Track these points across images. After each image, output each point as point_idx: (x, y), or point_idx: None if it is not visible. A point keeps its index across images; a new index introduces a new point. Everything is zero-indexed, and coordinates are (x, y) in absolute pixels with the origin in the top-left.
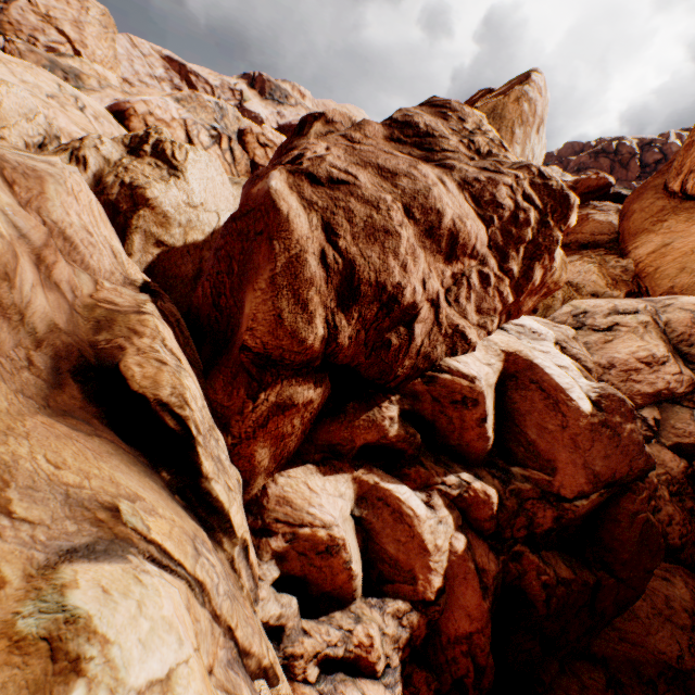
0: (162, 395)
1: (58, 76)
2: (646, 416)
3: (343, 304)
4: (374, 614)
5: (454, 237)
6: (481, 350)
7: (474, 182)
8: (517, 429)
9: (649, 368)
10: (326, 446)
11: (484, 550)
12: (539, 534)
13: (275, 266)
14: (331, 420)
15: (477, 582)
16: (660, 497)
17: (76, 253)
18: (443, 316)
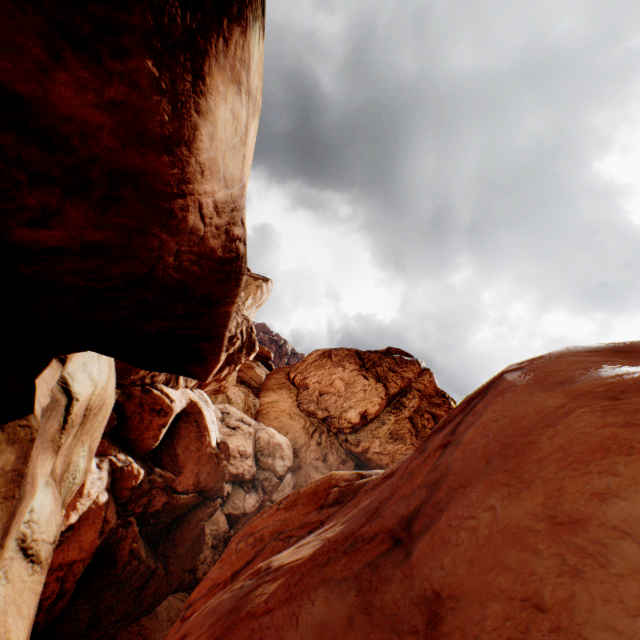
0: None
1: None
2: (226, 489)
3: None
4: None
5: None
6: (180, 392)
7: None
8: (173, 445)
9: (241, 458)
10: None
11: (115, 510)
12: (150, 513)
13: None
14: None
15: (101, 525)
16: (207, 543)
17: None
18: None
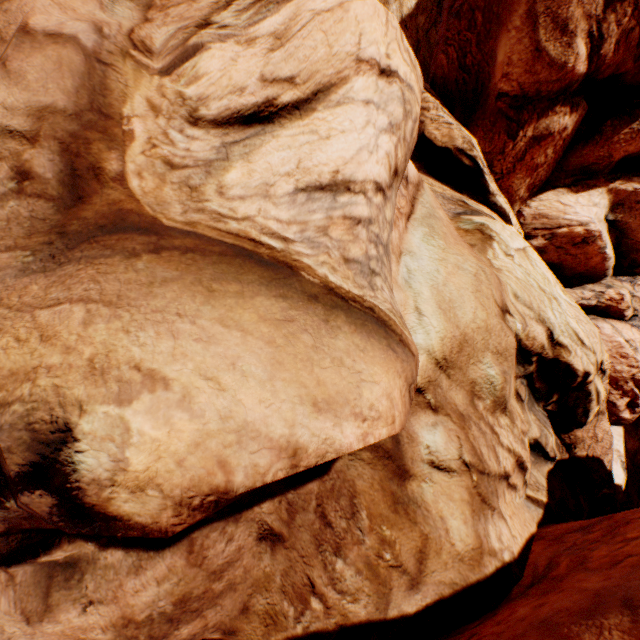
0: (457, 145)
1: None
2: None
3: (611, 5)
4: (623, 285)
5: None
6: None
7: None
8: None
9: None
10: (576, 171)
11: None
12: None
13: None
14: (582, 146)
15: None
16: None
17: None
18: None
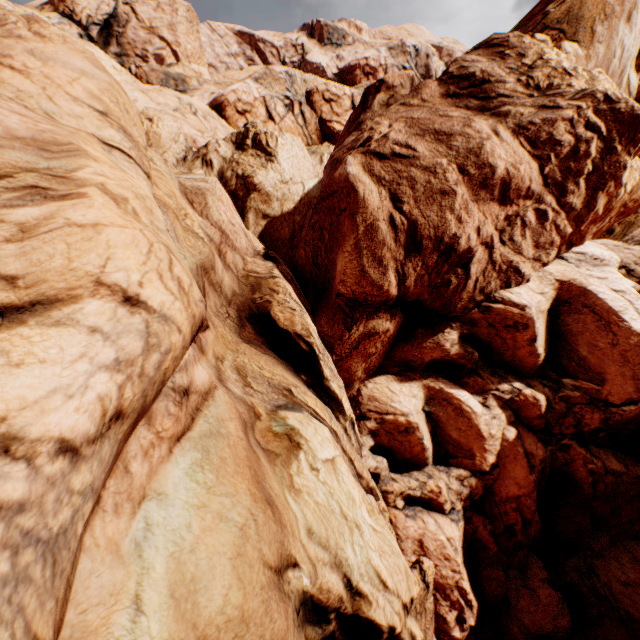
0: (297, 330)
1: (171, 85)
2: None
3: (409, 256)
4: (441, 475)
5: (507, 184)
6: (535, 281)
7: (529, 125)
8: (569, 347)
9: None
10: (401, 362)
11: (533, 440)
12: (586, 432)
13: (356, 234)
14: (404, 343)
15: (524, 462)
16: None
17: (228, 240)
18: (497, 255)
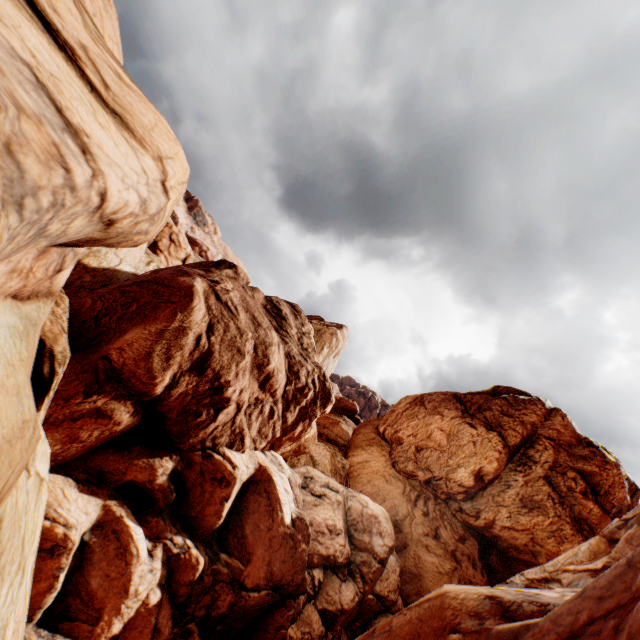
0: (56, 349)
1: None
2: (316, 575)
3: (191, 372)
4: None
5: (270, 377)
6: (247, 455)
7: (293, 357)
8: (241, 523)
9: (330, 534)
10: (96, 470)
11: (169, 614)
12: (213, 617)
13: (170, 325)
14: (115, 451)
15: (150, 638)
16: None
17: None
18: (239, 418)
